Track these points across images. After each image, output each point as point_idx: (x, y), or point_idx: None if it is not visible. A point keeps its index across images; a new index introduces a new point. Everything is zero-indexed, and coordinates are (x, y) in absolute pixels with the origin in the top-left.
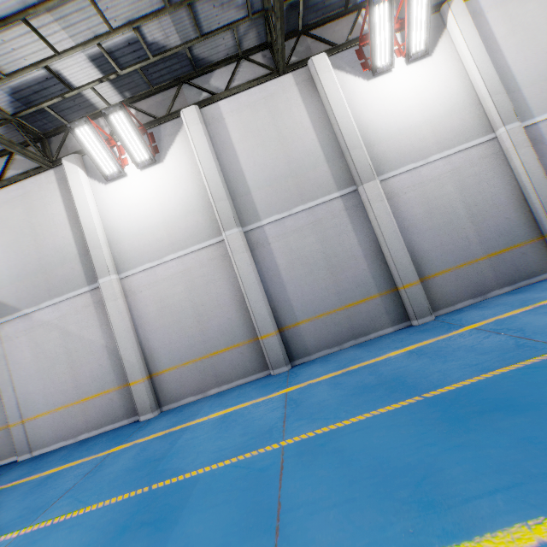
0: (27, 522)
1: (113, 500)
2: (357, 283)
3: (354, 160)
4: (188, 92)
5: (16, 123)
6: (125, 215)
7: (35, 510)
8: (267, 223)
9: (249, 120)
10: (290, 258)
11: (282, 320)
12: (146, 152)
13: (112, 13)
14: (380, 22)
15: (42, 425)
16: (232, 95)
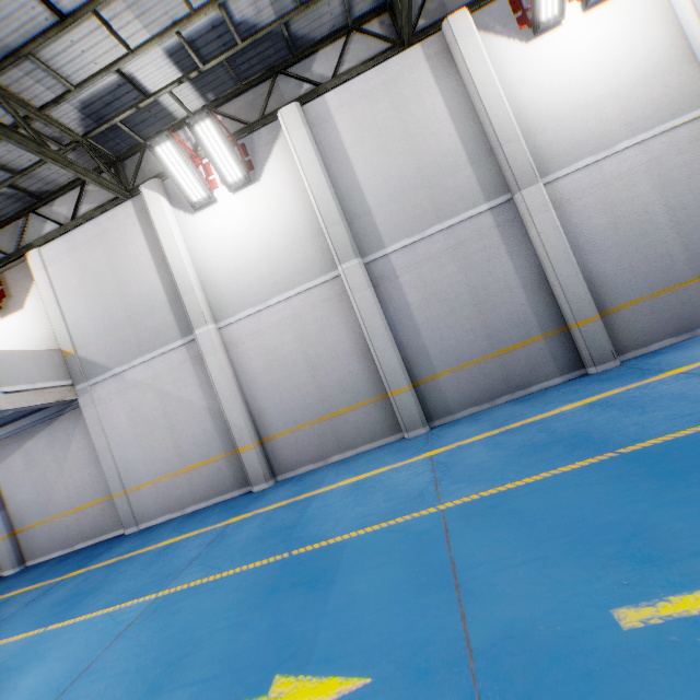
0: (161, 587)
1: (251, 566)
2: (513, 322)
3: (508, 158)
4: (285, 86)
5: (87, 146)
6: (218, 251)
7: (165, 577)
8: (393, 251)
9: (365, 116)
10: (424, 294)
11: (416, 373)
12: (239, 170)
13: None
14: None
15: (146, 496)
16: (342, 83)
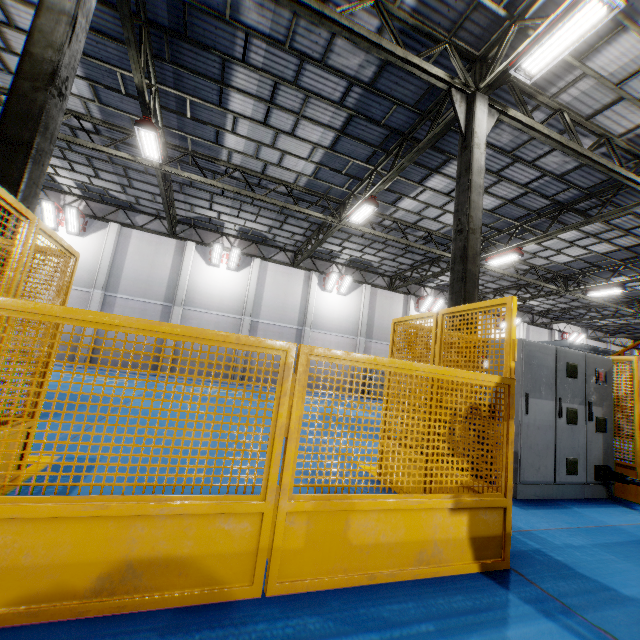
0: None
1: None
2: (146, 346)
3: (177, 294)
4: (121, 214)
5: None
6: None
7: None
8: (120, 297)
9: (143, 247)
10: None
11: (97, 344)
12: (77, 230)
13: (97, 182)
14: (217, 250)
15: None
16: (143, 231)
